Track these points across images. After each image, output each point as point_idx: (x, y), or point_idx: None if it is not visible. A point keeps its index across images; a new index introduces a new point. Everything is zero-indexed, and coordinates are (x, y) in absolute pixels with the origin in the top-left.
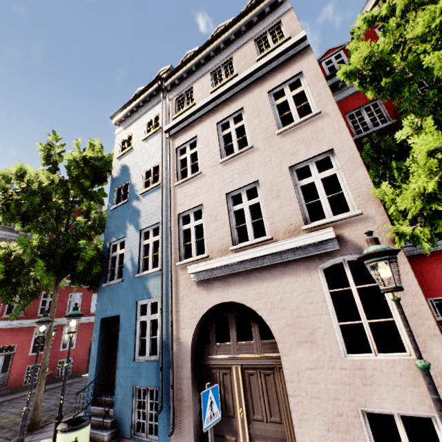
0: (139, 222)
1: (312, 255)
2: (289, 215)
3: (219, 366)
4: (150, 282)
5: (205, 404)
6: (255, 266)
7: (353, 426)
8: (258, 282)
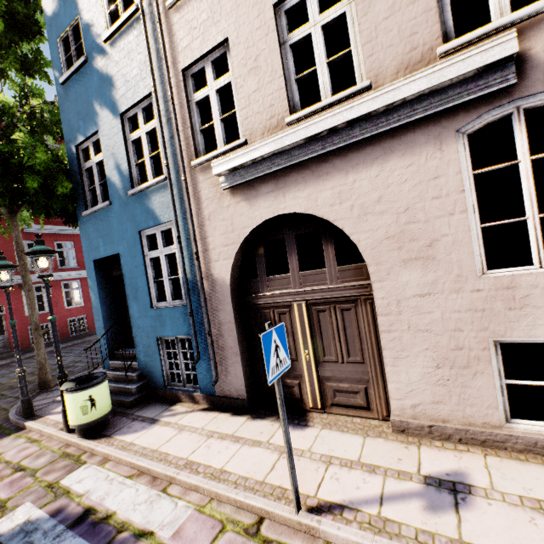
0: (114, 99)
1: (451, 109)
2: (412, 27)
3: (274, 305)
4: (153, 200)
5: (268, 350)
6: (334, 147)
7: (478, 360)
8: (339, 175)
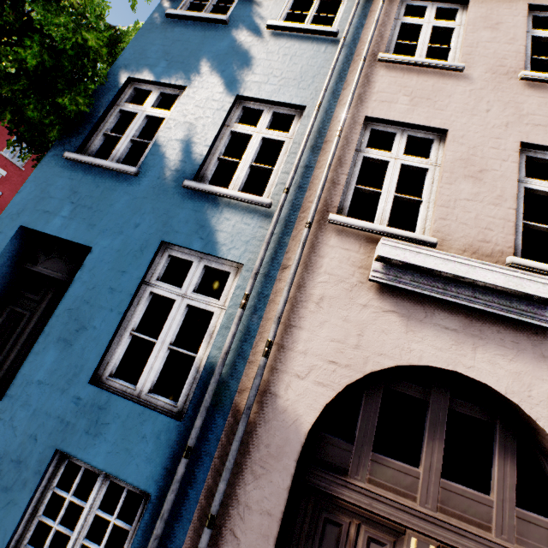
0: (241, 76)
1: None
2: None
3: (367, 515)
4: (225, 216)
5: None
6: None
7: None
8: None
